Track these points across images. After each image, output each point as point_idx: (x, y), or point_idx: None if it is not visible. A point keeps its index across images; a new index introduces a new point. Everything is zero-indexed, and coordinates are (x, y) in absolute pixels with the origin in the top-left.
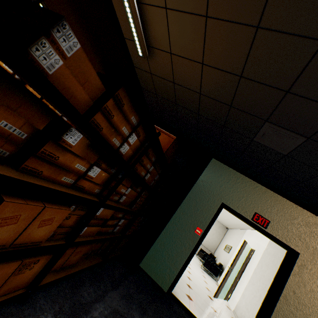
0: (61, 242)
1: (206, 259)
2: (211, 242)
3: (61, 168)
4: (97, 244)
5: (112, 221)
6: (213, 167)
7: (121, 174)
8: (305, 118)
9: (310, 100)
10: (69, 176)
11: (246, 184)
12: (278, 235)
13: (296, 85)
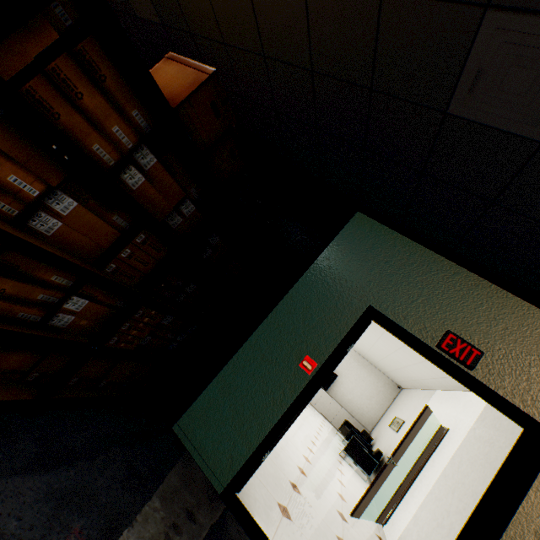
0: None
1: (351, 439)
2: (368, 410)
3: None
4: (11, 355)
5: (18, 285)
6: (357, 230)
7: None
8: None
9: None
10: None
11: (430, 266)
12: (504, 387)
13: None
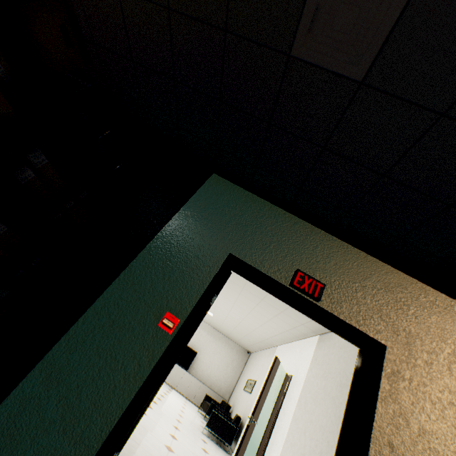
0: None
1: (212, 411)
2: (225, 380)
3: None
4: None
5: None
6: (214, 188)
7: None
8: None
9: None
10: None
11: (276, 218)
12: (344, 312)
13: None
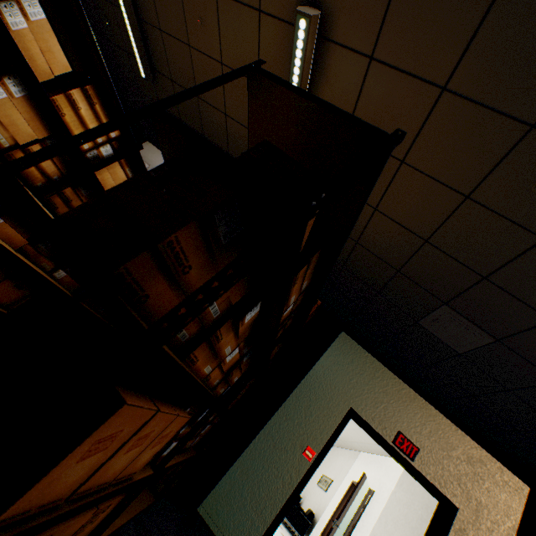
0: (150, 472)
1: None
2: None
3: (214, 353)
4: None
5: (200, 428)
6: (342, 345)
7: (248, 354)
8: (499, 315)
9: (512, 295)
10: (212, 363)
11: (388, 381)
12: (430, 473)
13: (498, 274)
